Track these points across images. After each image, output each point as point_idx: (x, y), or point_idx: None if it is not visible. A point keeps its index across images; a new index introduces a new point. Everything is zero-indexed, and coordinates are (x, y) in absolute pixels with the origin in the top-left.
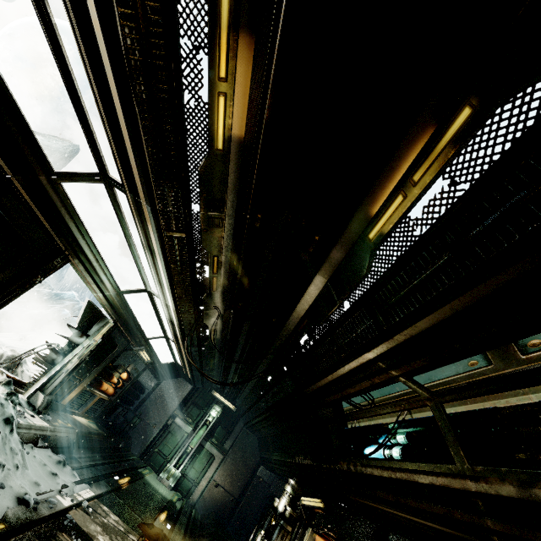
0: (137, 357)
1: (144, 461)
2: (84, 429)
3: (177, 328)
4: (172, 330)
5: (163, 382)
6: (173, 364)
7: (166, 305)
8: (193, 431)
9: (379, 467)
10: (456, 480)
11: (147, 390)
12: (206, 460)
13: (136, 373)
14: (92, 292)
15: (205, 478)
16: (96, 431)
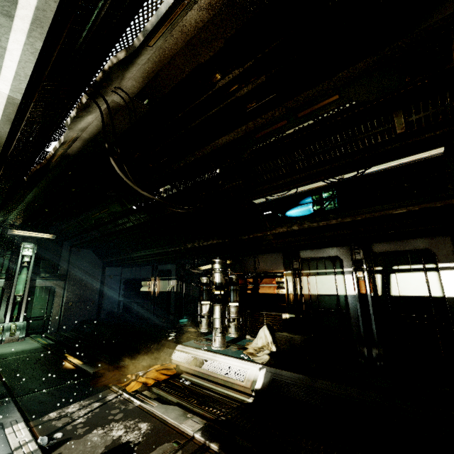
0: None
1: None
2: None
3: None
4: None
5: None
6: None
7: None
8: (7, 282)
9: (340, 218)
10: (441, 202)
11: None
12: (46, 294)
13: None
14: None
15: (56, 307)
16: None
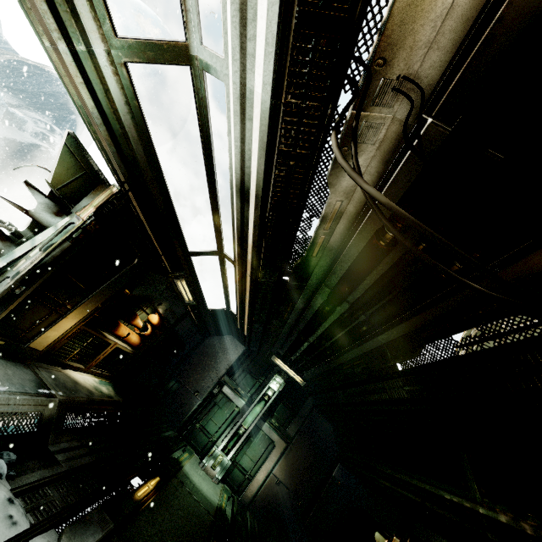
0: (173, 291)
1: (182, 437)
2: (79, 397)
3: (254, 206)
4: (238, 222)
5: (208, 339)
6: (224, 313)
7: (239, 103)
8: (246, 406)
9: None
10: None
11: (187, 347)
12: (263, 446)
13: (172, 318)
14: (34, 23)
15: (262, 471)
16: (108, 399)
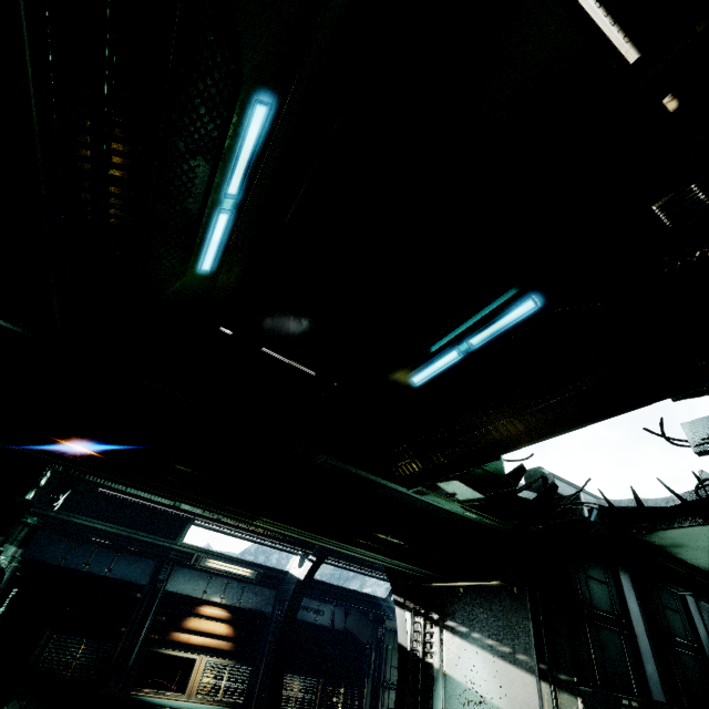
0: None
1: None
2: None
3: None
4: None
5: None
6: None
7: None
8: None
9: None
10: None
11: None
12: None
13: None
14: None
15: None
16: None
